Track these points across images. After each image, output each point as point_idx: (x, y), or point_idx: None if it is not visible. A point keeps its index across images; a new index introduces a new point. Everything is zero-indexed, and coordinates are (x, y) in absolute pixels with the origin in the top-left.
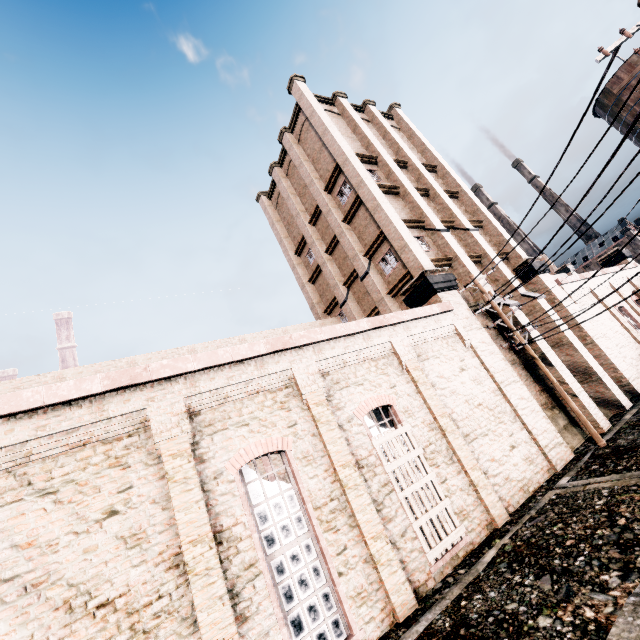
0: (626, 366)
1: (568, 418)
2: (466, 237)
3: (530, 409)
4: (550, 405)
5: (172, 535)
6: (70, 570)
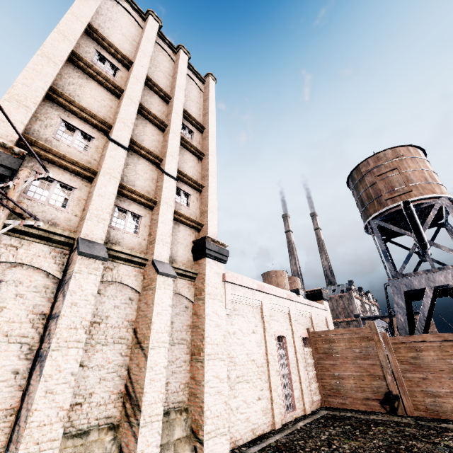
0: (222, 411)
1: None
2: (160, 179)
3: None
4: None
5: None
6: None
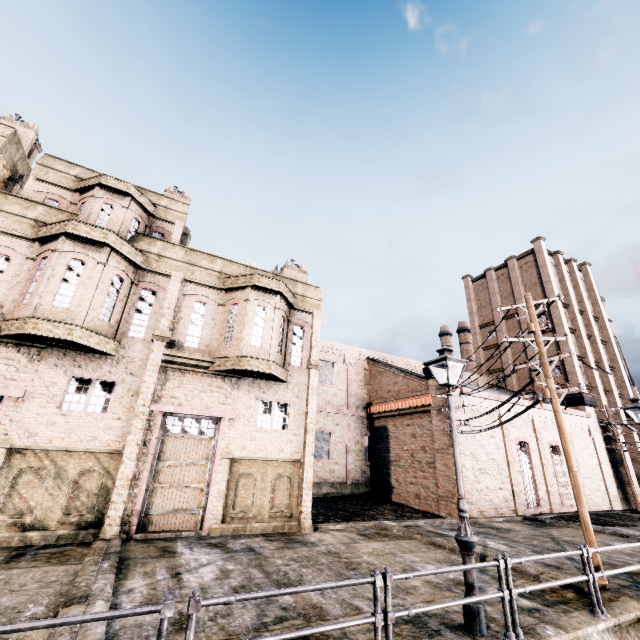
0: None
1: (623, 496)
2: (603, 376)
3: (610, 480)
4: (616, 486)
5: (504, 451)
6: (487, 446)
